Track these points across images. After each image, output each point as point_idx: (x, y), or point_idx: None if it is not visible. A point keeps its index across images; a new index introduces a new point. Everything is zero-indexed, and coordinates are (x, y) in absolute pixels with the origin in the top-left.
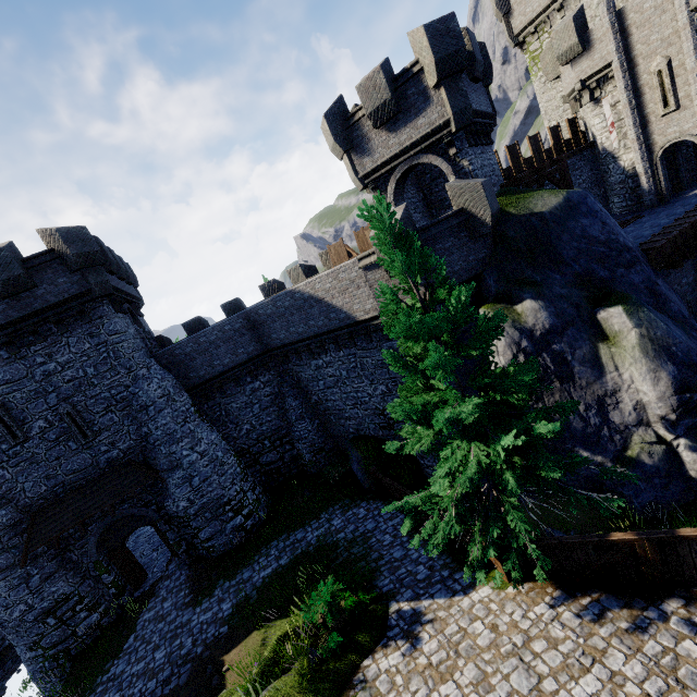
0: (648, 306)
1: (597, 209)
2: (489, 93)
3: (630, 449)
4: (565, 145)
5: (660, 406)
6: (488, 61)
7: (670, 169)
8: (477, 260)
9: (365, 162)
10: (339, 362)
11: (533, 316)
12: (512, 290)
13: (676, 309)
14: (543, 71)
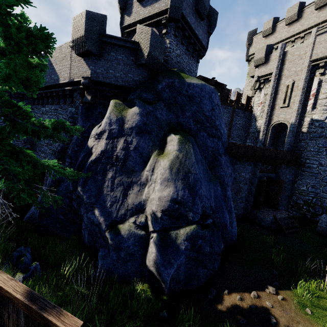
0: (197, 148)
1: (215, 101)
2: (209, 38)
3: (123, 223)
4: (241, 105)
5: (157, 204)
6: (215, 22)
7: (275, 139)
8: (132, 79)
9: (127, 20)
10: (50, 112)
11: (131, 115)
12: (135, 100)
13: (222, 174)
14: (249, 71)
